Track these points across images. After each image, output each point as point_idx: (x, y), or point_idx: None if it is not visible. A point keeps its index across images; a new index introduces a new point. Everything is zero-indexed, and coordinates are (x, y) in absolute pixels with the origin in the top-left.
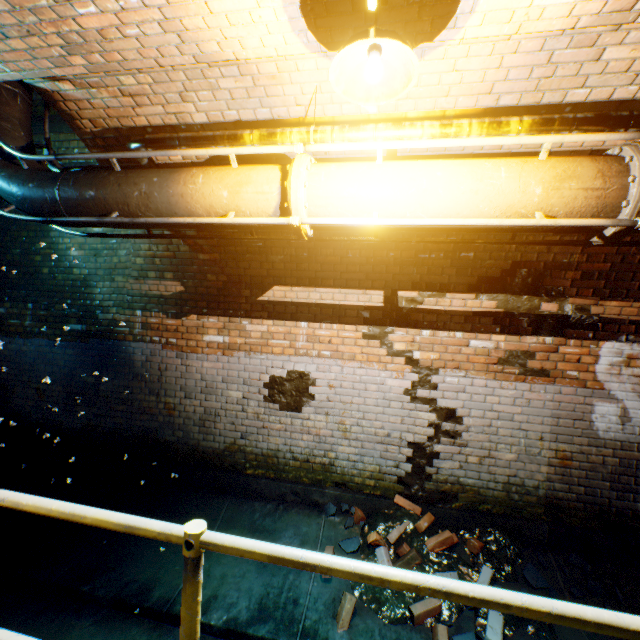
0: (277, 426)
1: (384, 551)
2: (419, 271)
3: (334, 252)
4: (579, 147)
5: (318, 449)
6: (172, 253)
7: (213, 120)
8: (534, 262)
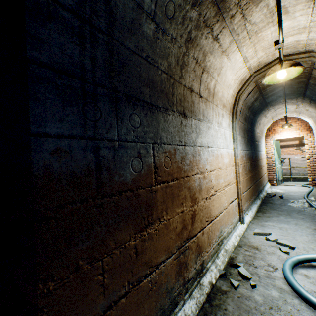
0: None
1: None
2: None
3: None
4: None
5: (287, 172)
6: None
7: None
8: None
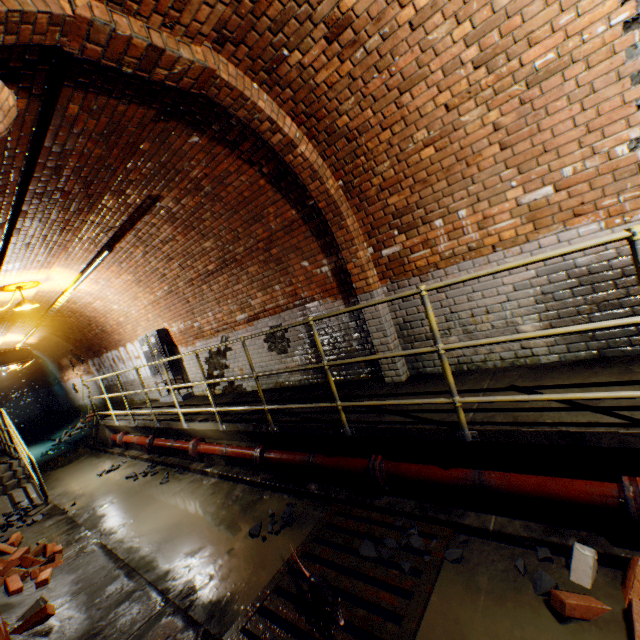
0: (80, 398)
1: (80, 422)
2: (67, 354)
3: (59, 354)
4: (42, 333)
5: (85, 402)
6: (50, 360)
7: (18, 343)
8: (71, 348)
